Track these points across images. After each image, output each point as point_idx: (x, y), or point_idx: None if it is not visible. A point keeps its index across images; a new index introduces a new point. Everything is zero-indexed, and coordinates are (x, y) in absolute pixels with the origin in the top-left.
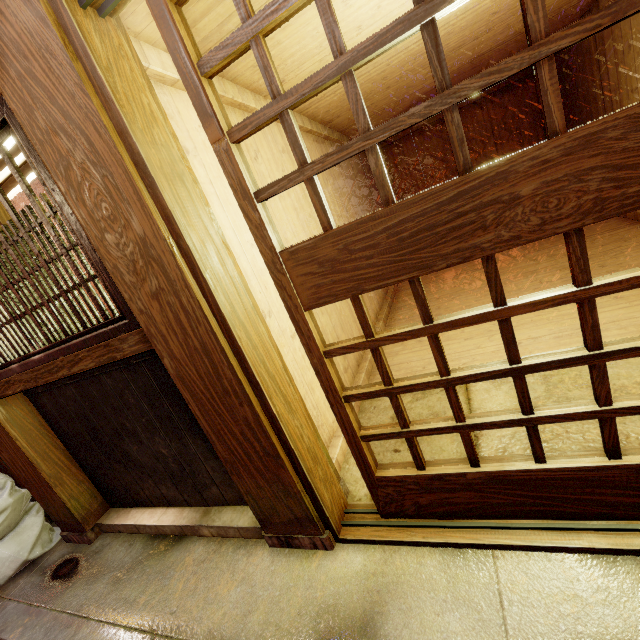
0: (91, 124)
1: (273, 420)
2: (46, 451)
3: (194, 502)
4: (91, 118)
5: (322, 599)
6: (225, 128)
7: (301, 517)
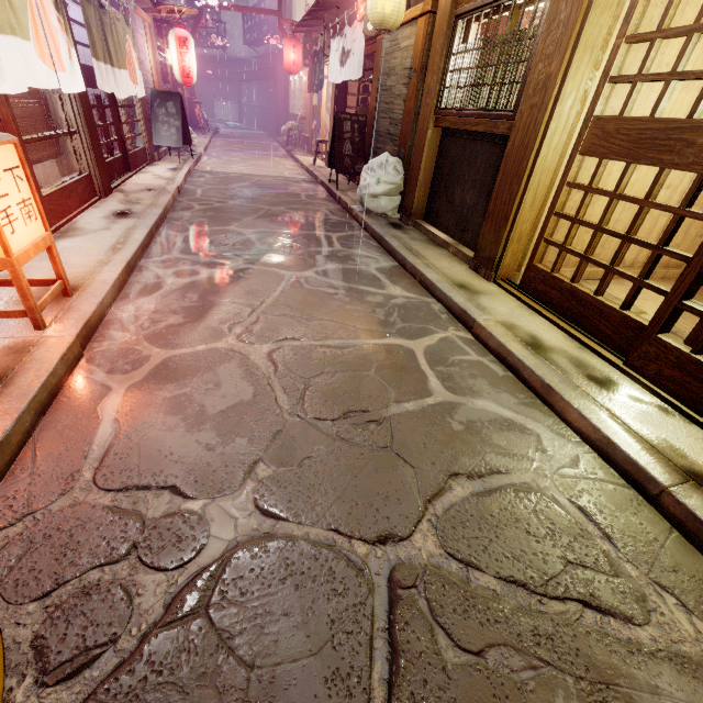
0: (578, 4)
1: (521, 201)
2: (427, 168)
3: (456, 238)
4: (580, 1)
5: (471, 283)
6: (628, 33)
7: (491, 258)
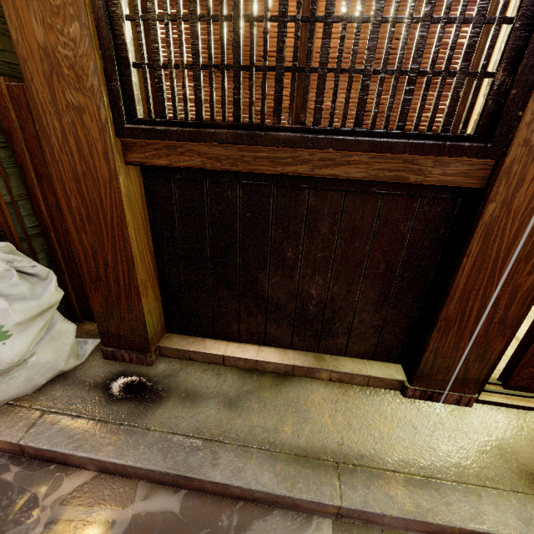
0: None
1: (533, 295)
2: (143, 251)
3: (301, 346)
4: None
5: (495, 444)
6: None
7: (470, 378)
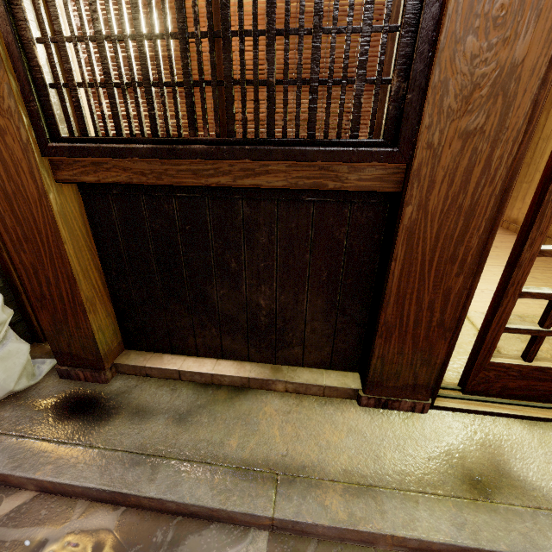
0: None
1: (467, 296)
2: (87, 268)
3: (259, 358)
4: None
5: (444, 450)
6: None
7: (420, 384)
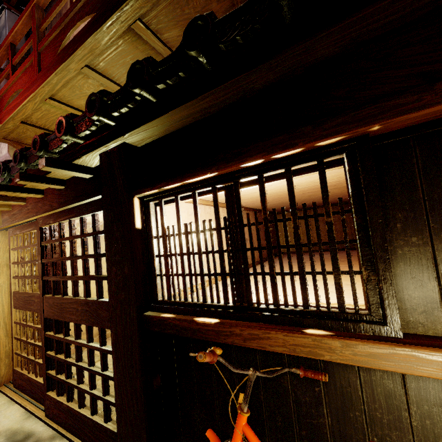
0: None
1: None
2: None
3: None
4: None
5: None
6: (13, 261)
7: None
